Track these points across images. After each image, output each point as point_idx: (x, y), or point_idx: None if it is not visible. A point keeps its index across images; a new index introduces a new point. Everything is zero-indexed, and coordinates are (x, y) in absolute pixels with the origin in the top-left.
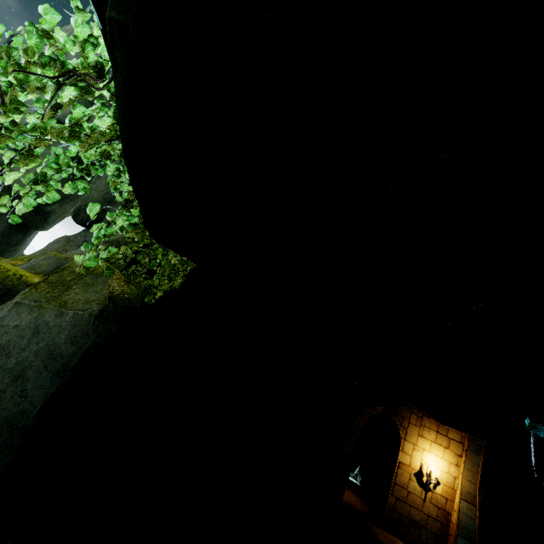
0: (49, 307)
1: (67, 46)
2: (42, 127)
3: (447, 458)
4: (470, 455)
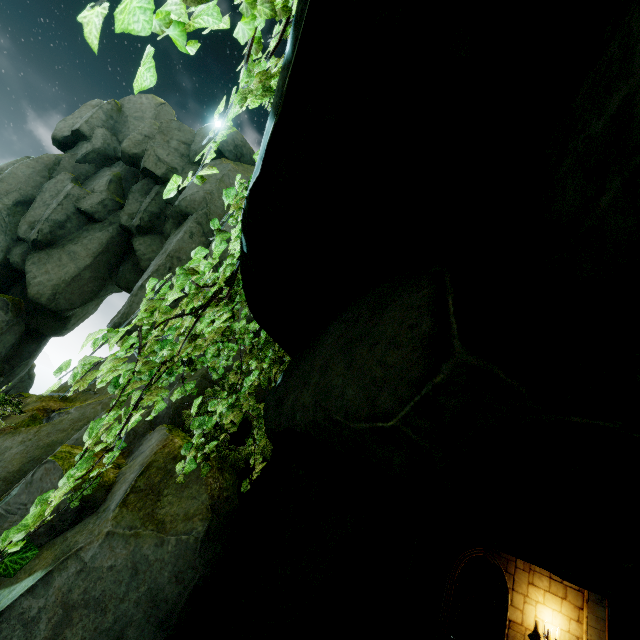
0: (147, 533)
1: (205, 270)
2: (170, 355)
3: (566, 612)
4: (592, 606)
